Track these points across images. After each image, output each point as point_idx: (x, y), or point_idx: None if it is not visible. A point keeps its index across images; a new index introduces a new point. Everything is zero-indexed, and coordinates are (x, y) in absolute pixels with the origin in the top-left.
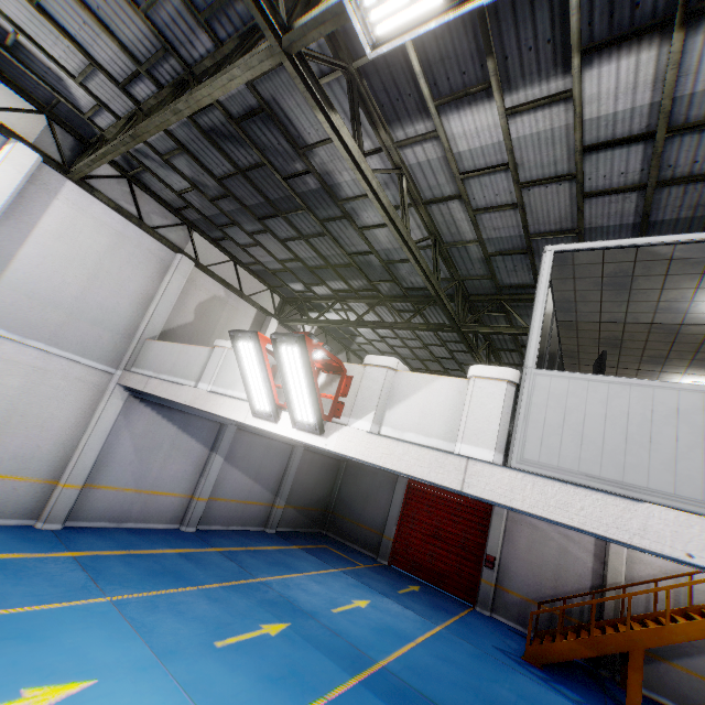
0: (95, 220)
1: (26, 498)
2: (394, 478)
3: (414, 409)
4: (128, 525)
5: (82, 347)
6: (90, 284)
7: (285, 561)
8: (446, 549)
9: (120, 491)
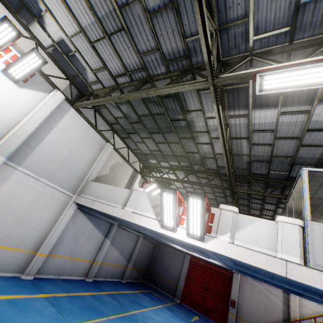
0: (78, 125)
1: (20, 261)
2: (183, 255)
3: (250, 233)
4: (62, 277)
5: (61, 182)
6: (71, 153)
7: (137, 300)
8: (210, 295)
9: (62, 258)
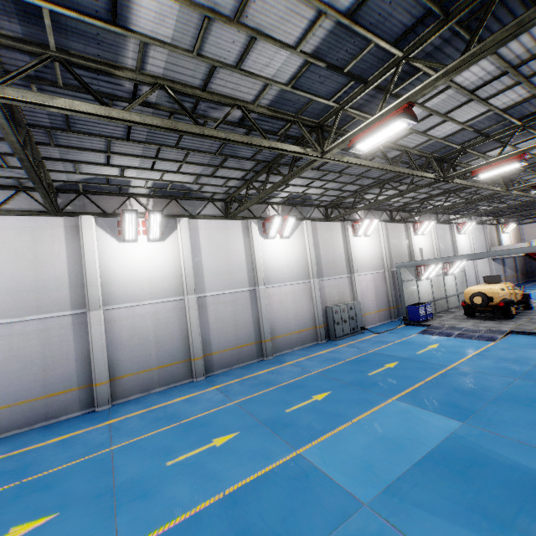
0: (475, 229)
1: None
2: None
3: None
4: None
5: None
6: (480, 242)
7: None
8: None
9: None
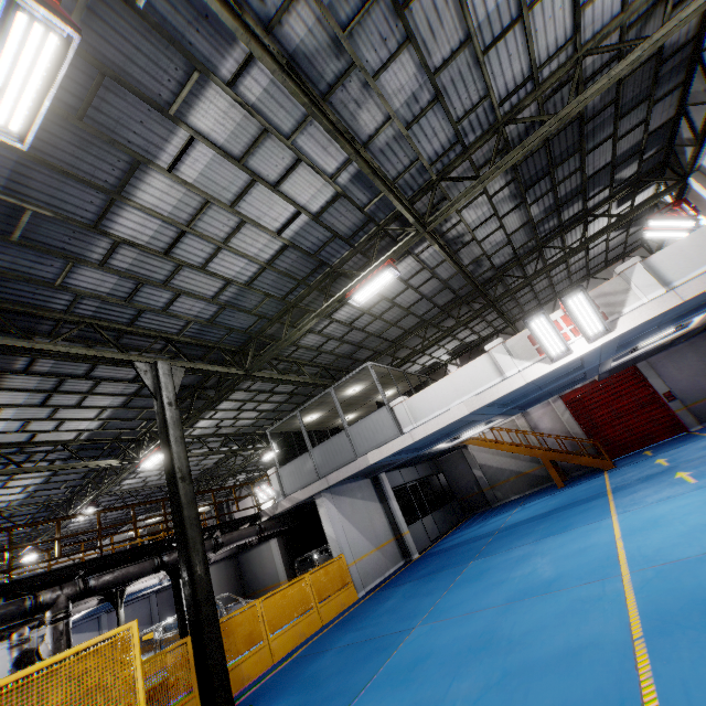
0: None
1: None
2: None
3: None
4: None
5: None
6: None
7: None
8: None
9: None
